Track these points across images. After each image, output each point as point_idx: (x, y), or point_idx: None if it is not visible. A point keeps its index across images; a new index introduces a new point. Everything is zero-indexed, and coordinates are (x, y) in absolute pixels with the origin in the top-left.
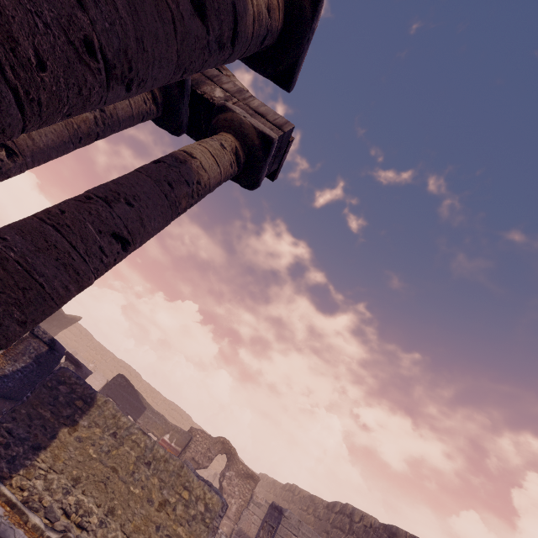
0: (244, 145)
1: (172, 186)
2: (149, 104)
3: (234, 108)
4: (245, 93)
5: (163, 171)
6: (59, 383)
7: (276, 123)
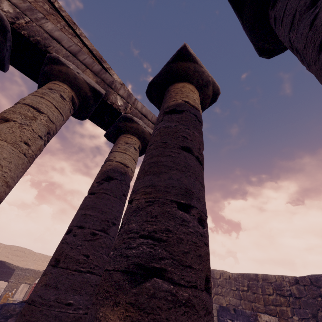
0: (142, 142)
1: (125, 195)
2: (71, 111)
3: (138, 121)
4: (132, 97)
5: (120, 188)
6: (6, 319)
7: (153, 122)
